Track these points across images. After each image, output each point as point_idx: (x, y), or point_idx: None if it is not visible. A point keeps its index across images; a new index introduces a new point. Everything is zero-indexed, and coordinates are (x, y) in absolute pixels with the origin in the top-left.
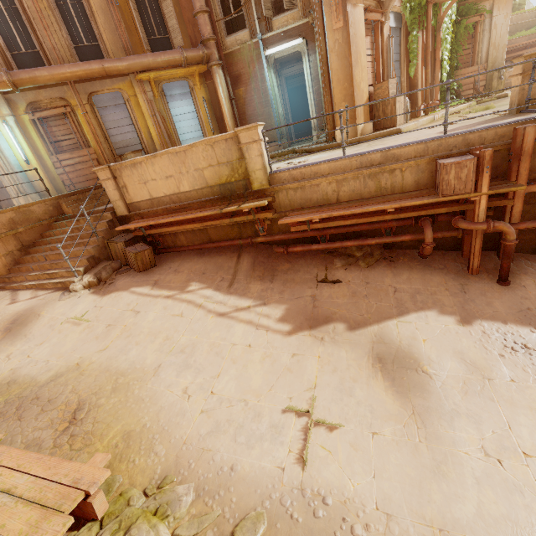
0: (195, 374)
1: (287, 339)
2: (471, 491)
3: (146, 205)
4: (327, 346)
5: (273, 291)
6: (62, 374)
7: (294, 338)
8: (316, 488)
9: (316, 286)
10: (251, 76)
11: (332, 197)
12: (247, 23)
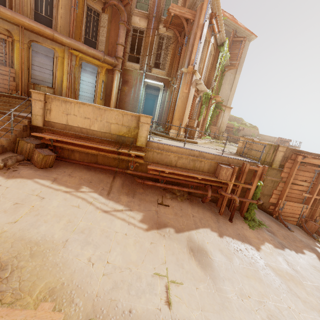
0: (94, 249)
1: (146, 233)
2: (236, 314)
3: (60, 126)
4: (167, 240)
5: (134, 203)
6: None
7: (150, 233)
8: (178, 319)
9: (157, 206)
10: (133, 85)
11: (174, 163)
12: (140, 62)
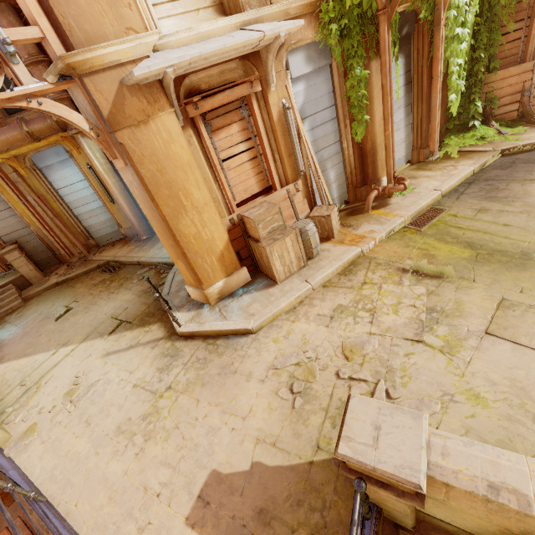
0: None
1: None
2: None
3: None
4: None
5: None
6: None
7: None
8: None
9: None
10: None
11: None
12: None
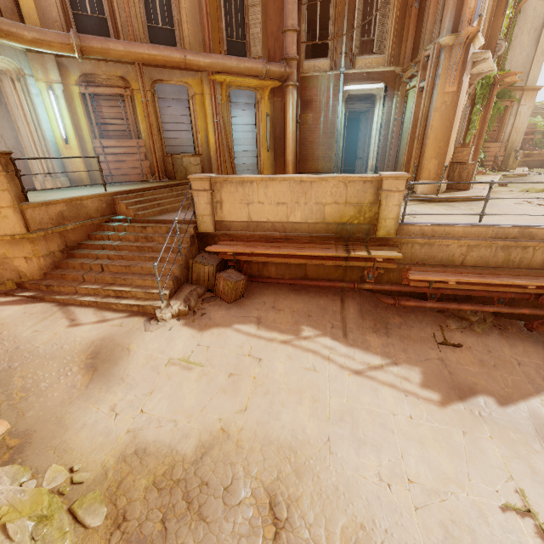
0: (376, 453)
1: (445, 412)
2: None
3: (239, 227)
4: (490, 424)
5: (395, 347)
6: (211, 445)
7: (451, 411)
8: None
9: (438, 348)
10: (323, 105)
11: (458, 259)
12: (331, 53)
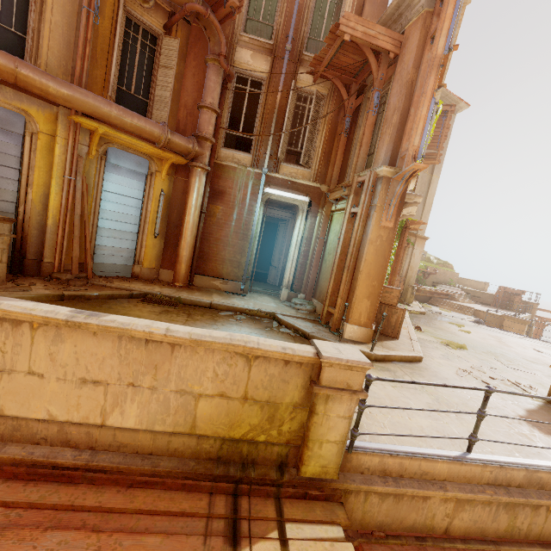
0: None
1: None
2: None
3: None
4: None
5: None
6: None
7: None
8: None
9: None
10: (238, 201)
11: (440, 523)
12: (254, 150)
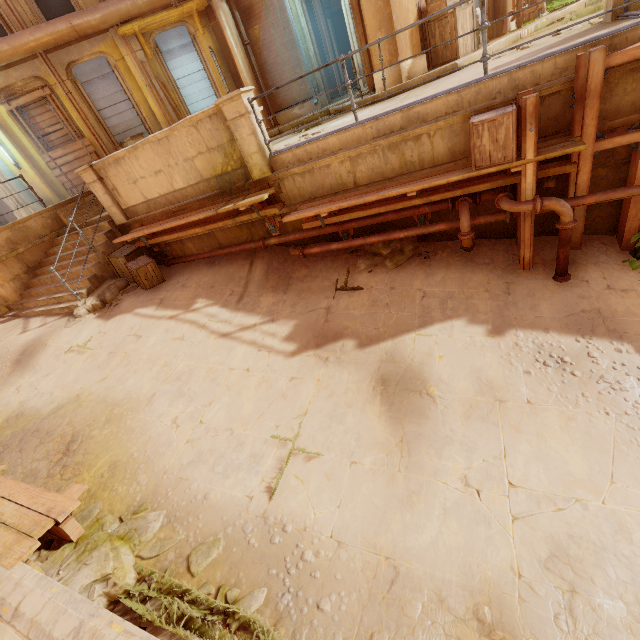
0: (187, 403)
1: (289, 361)
2: (434, 521)
3: (143, 209)
4: (329, 367)
5: (285, 304)
6: (63, 406)
7: (296, 360)
8: (277, 517)
9: (334, 296)
10: (266, 5)
11: (348, 180)
12: None
